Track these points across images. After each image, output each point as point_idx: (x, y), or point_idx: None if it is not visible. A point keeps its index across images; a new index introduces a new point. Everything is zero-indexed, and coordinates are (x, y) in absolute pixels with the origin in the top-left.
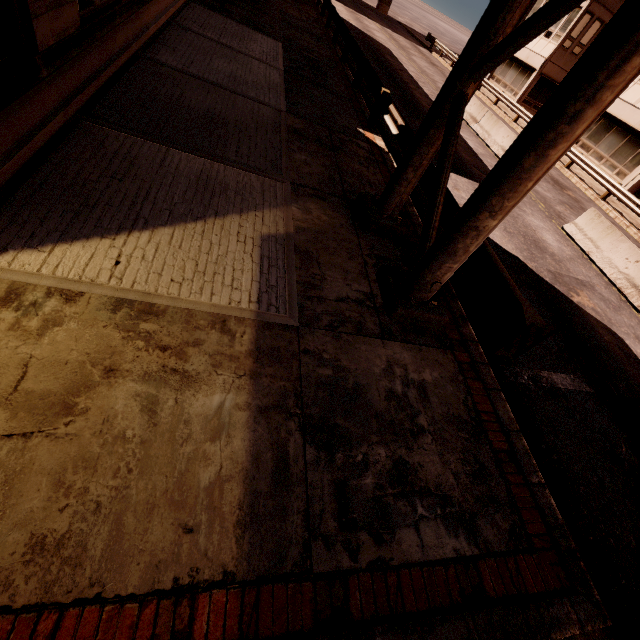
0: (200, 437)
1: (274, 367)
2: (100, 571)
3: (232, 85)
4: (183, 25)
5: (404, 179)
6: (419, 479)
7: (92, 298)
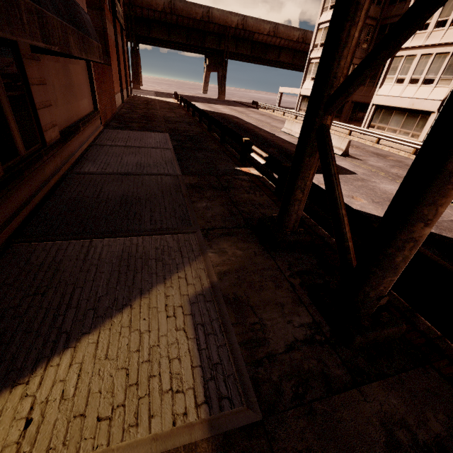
0: None
1: None
2: None
3: (139, 170)
4: (100, 144)
5: (295, 200)
6: None
7: None
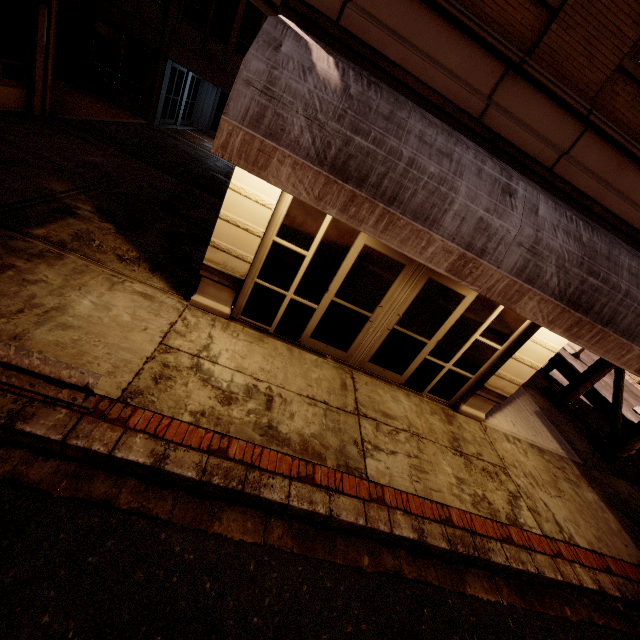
0: (599, 510)
1: (593, 484)
2: (616, 551)
3: None
4: None
5: (584, 386)
6: None
7: (523, 441)
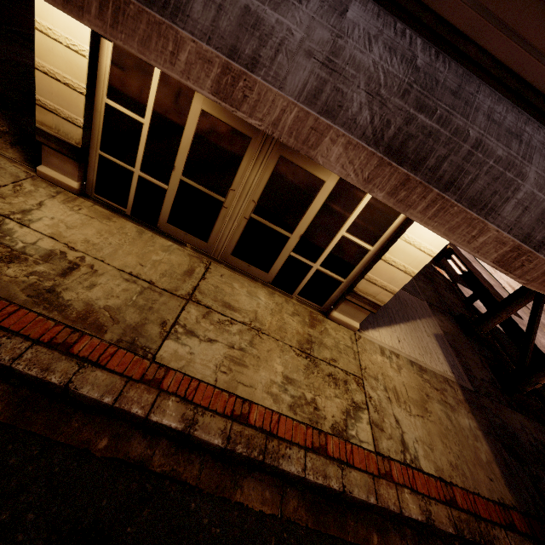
0: (471, 438)
1: (477, 411)
2: (474, 484)
3: None
4: None
5: (499, 316)
6: None
7: (402, 358)
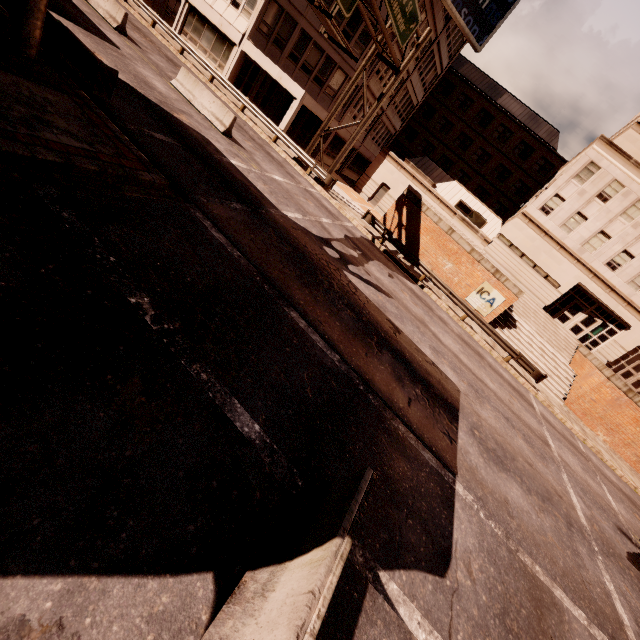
0: None
1: None
2: None
3: None
4: None
5: None
6: (53, 125)
7: None
